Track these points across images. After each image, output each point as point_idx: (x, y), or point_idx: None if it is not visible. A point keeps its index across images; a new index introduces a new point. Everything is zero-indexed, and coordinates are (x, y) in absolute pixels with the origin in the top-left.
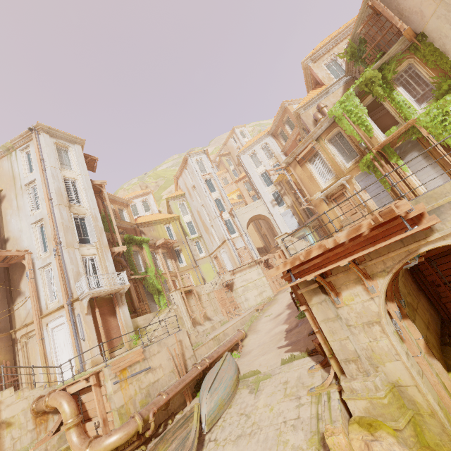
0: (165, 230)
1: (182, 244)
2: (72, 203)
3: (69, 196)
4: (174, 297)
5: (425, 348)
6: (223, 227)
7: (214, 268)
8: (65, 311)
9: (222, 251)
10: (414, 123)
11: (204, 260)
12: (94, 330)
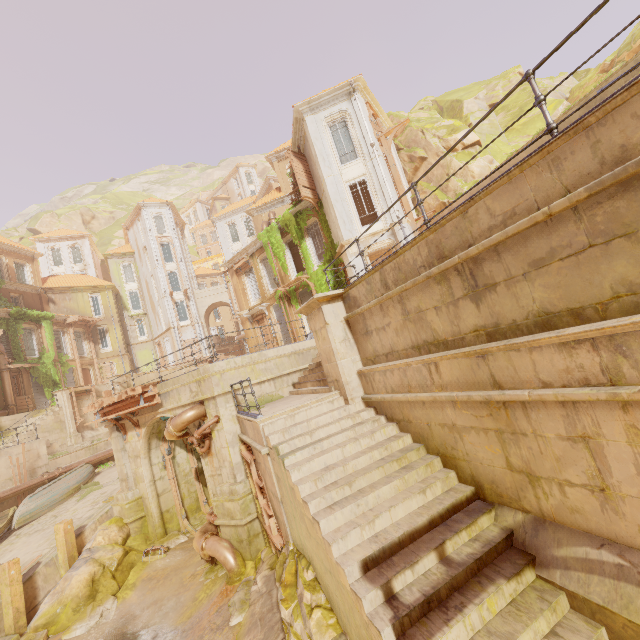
0: (89, 301)
1: (112, 323)
2: None
3: None
4: (59, 397)
5: (195, 474)
6: (170, 311)
7: (156, 357)
8: None
9: (166, 339)
10: (304, 279)
11: (144, 345)
12: None
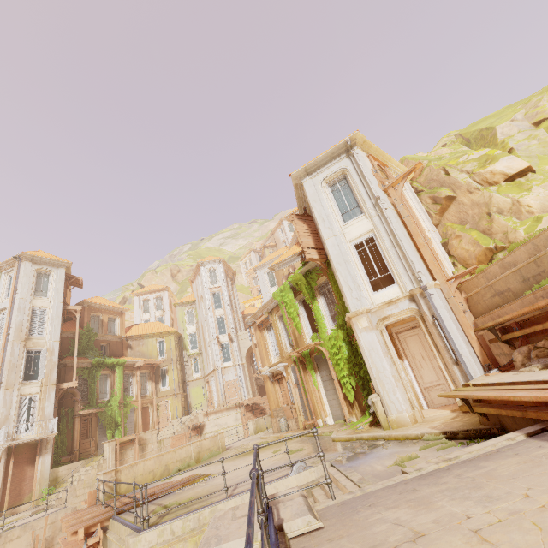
0: (156, 345)
1: (171, 364)
2: (32, 335)
3: (32, 327)
4: (106, 448)
5: None
6: (215, 353)
7: (205, 393)
8: None
9: (212, 378)
10: (315, 346)
11: (197, 382)
12: (1, 482)
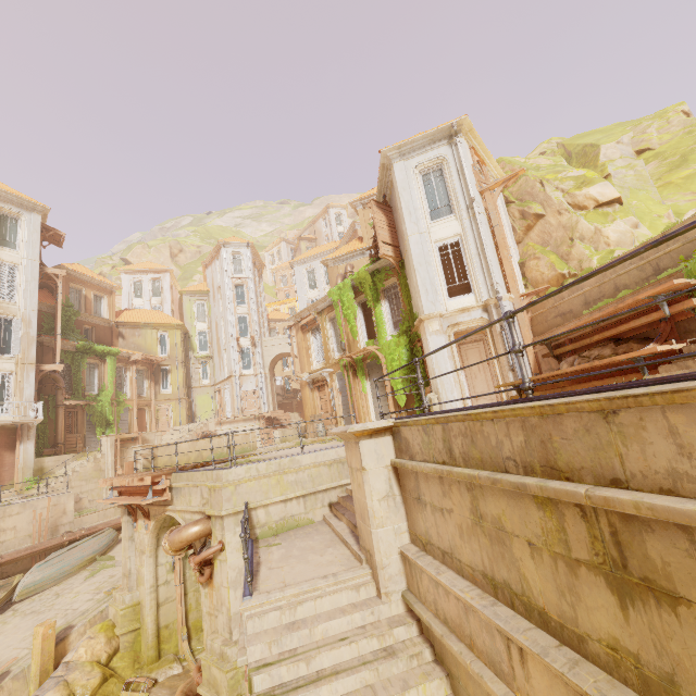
0: (156, 338)
1: (175, 364)
2: None
3: None
4: (104, 443)
5: None
6: (234, 358)
7: (215, 403)
8: None
9: (227, 386)
10: (373, 350)
11: (205, 390)
12: None
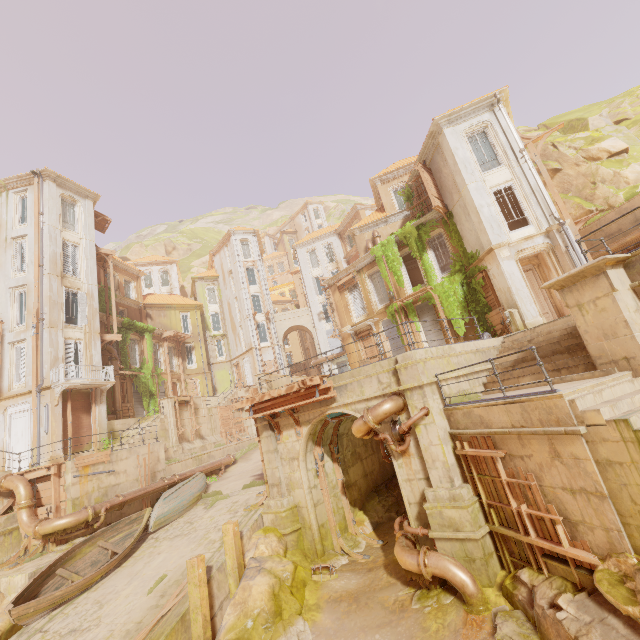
0: (180, 318)
1: (198, 341)
2: (66, 273)
3: (65, 264)
4: (165, 405)
5: (341, 487)
6: (252, 332)
7: (232, 377)
8: (31, 398)
9: (246, 359)
10: (428, 290)
11: (222, 365)
12: (62, 424)
